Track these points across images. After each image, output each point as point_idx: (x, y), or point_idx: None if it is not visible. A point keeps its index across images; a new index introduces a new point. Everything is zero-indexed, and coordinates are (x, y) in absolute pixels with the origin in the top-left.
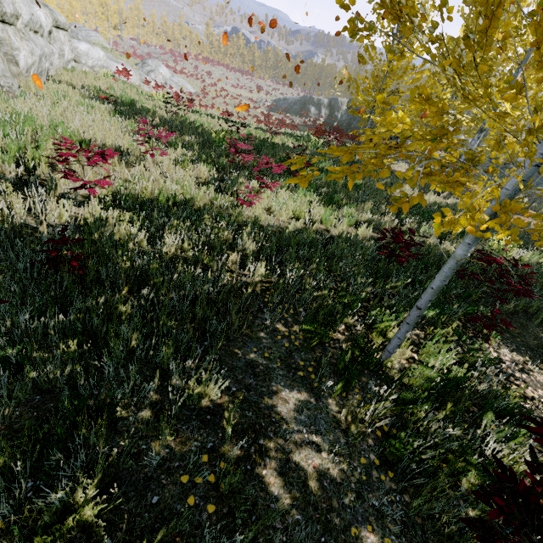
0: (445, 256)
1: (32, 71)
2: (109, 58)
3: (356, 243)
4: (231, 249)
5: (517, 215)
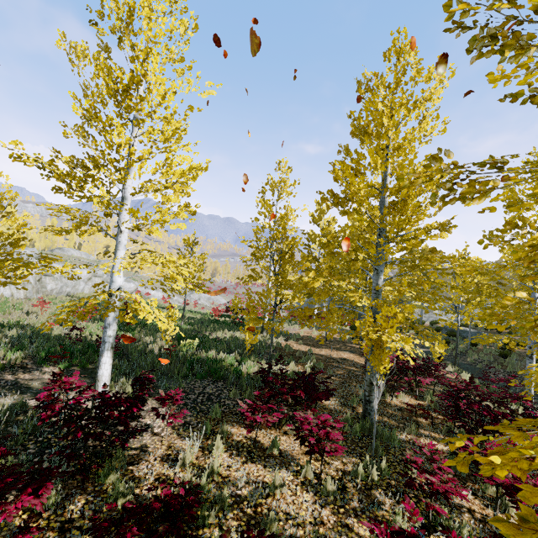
0: (129, 346)
1: (56, 292)
2: (148, 288)
3: (82, 339)
4: (6, 336)
5: (331, 349)
